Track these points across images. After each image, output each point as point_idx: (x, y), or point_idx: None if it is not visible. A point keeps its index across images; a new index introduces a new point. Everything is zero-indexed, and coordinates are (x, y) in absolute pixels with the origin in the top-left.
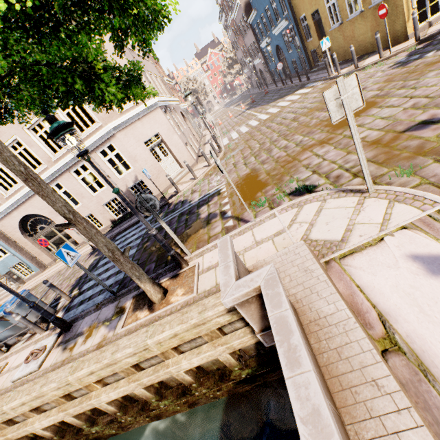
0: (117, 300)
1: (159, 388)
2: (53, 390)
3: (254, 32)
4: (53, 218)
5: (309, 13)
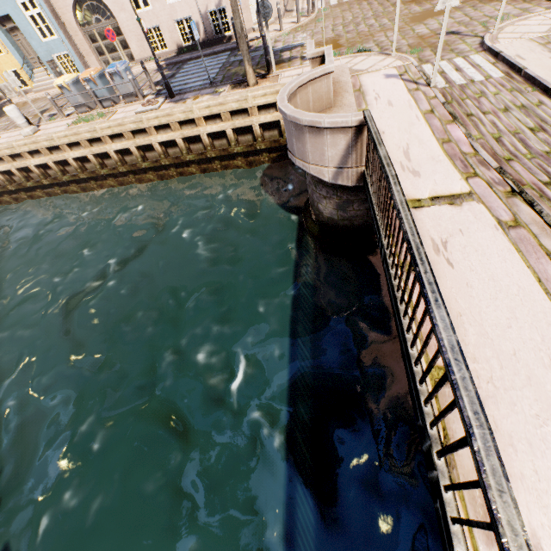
0: (214, 88)
1: (236, 141)
2: (180, 113)
3: None
4: (115, 13)
5: None
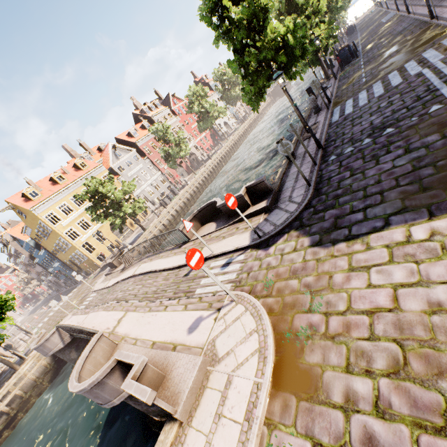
0: None
1: (25, 392)
2: None
3: (42, 265)
4: None
5: (67, 260)
